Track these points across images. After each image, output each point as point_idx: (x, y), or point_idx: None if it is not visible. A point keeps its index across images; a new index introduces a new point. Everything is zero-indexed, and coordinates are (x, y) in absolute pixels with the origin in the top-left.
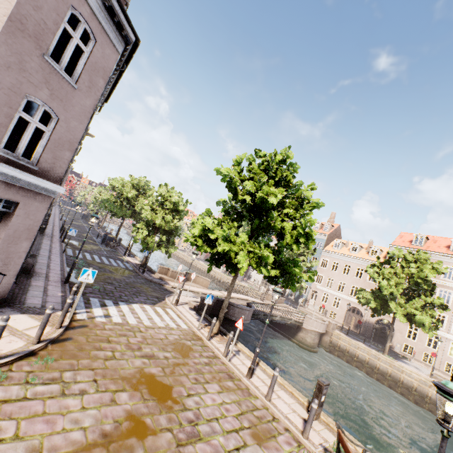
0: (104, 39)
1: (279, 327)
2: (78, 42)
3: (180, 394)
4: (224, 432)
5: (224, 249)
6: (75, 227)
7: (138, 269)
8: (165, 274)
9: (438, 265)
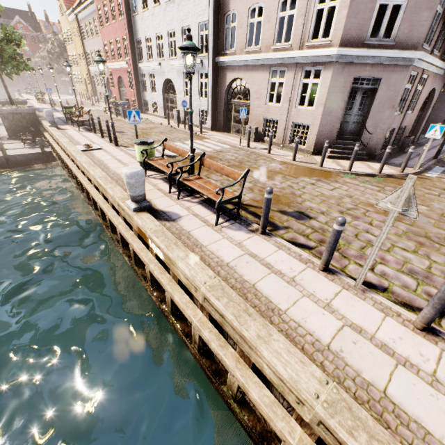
0: None
1: None
2: None
3: None
4: None
5: None
6: None
7: None
8: None
9: None
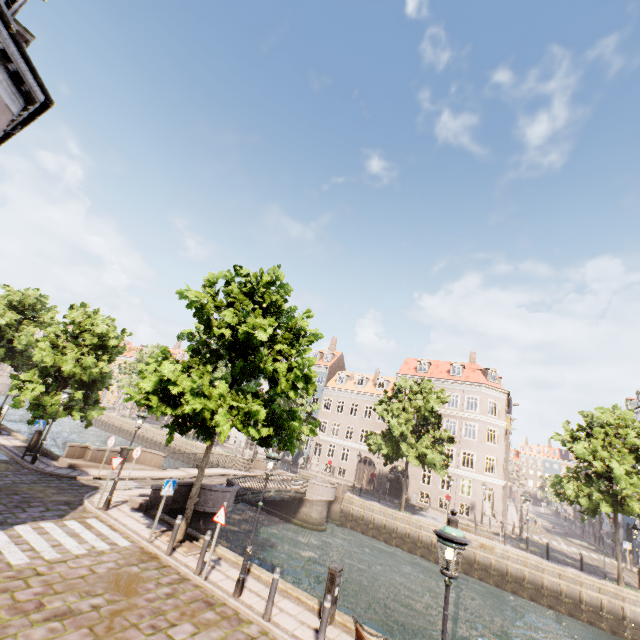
0: None
1: (274, 506)
2: None
3: None
4: None
5: (194, 408)
6: None
7: (21, 456)
8: (81, 457)
9: (442, 394)
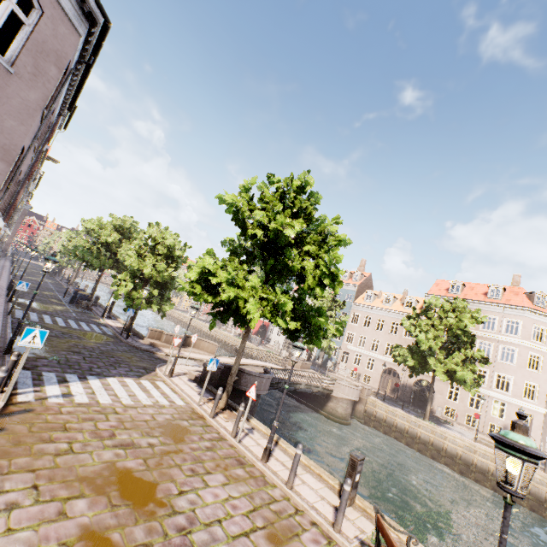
0: (56, 12)
1: (305, 398)
2: (13, 8)
3: (168, 493)
4: (228, 539)
5: (229, 296)
6: (32, 283)
7: (120, 334)
8: (158, 339)
9: (477, 314)
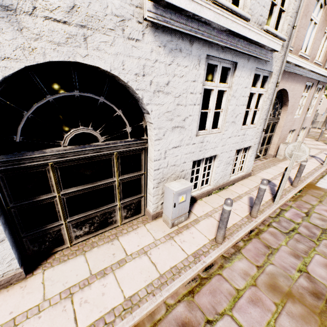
0: None
1: None
2: None
3: None
4: None
5: None
6: None
7: None
8: None
9: None
